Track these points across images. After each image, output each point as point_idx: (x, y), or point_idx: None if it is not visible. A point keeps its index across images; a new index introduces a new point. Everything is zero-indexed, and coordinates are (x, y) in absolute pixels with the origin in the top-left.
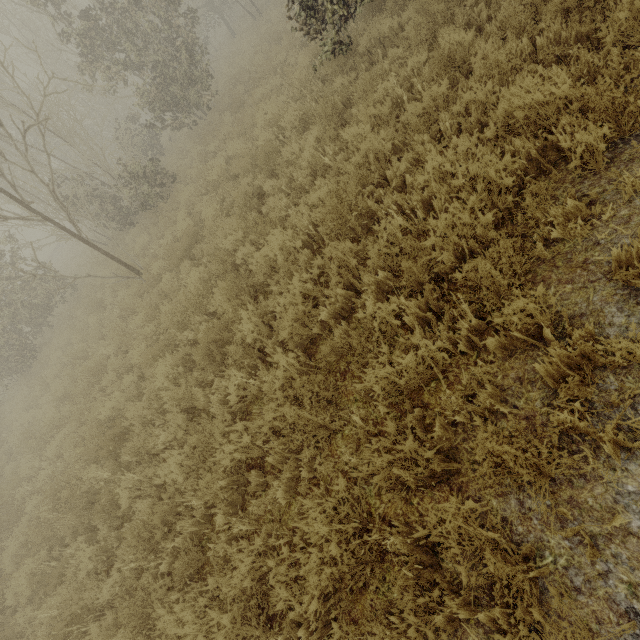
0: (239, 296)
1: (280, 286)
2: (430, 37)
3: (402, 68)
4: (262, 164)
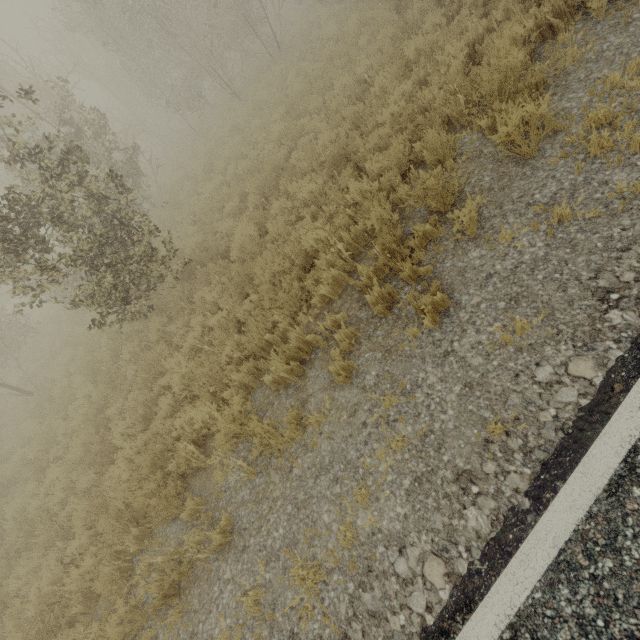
0: (4, 519)
1: (6, 542)
2: (145, 386)
3: (125, 401)
4: (87, 375)
